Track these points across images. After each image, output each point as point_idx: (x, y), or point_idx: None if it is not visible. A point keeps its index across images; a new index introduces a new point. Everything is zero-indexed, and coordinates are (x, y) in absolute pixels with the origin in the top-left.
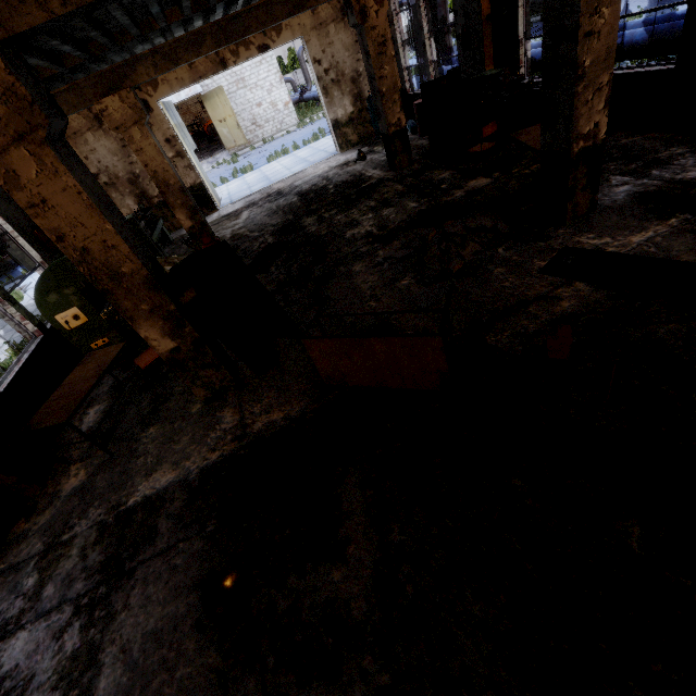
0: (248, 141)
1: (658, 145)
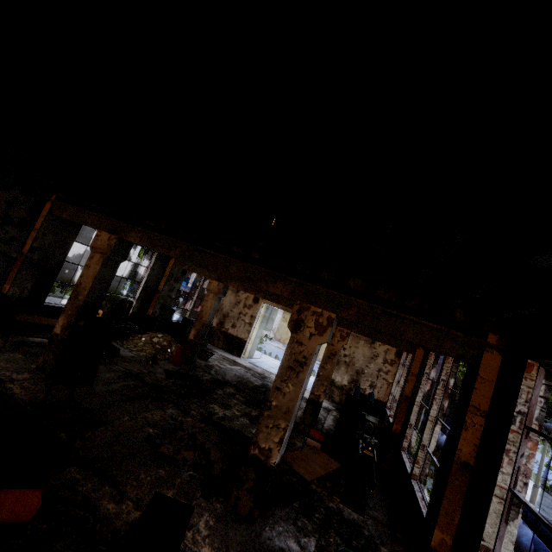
0: None
1: None
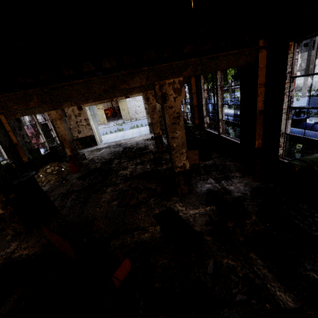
0: (132, 118)
1: (234, 169)
